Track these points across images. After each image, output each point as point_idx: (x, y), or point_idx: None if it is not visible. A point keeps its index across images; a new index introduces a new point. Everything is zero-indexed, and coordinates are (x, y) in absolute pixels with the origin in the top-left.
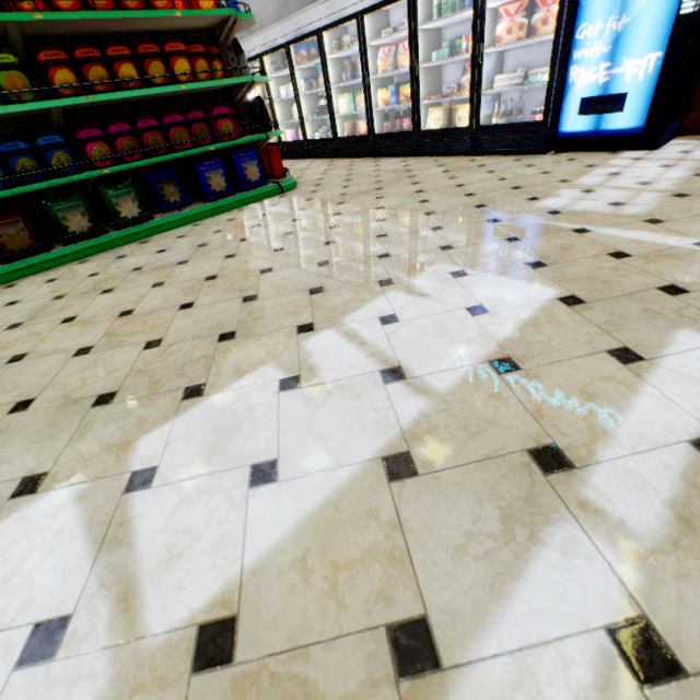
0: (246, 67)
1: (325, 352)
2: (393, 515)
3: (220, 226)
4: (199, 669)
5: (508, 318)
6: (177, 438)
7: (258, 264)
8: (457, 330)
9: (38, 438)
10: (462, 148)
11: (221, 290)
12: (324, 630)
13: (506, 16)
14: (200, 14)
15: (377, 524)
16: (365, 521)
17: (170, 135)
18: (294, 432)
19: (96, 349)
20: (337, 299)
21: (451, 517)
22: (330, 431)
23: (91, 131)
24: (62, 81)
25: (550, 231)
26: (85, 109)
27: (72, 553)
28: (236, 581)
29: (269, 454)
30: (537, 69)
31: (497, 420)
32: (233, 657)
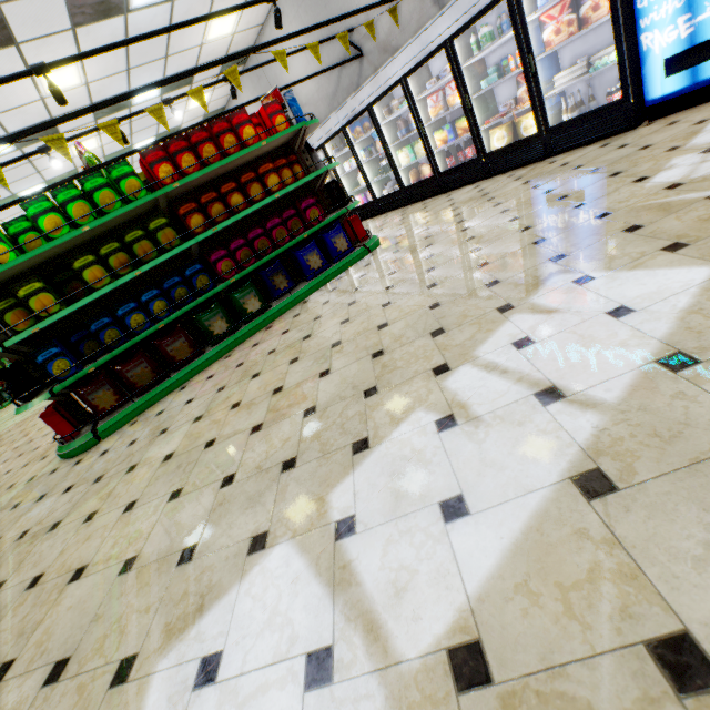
0: (320, 161)
1: (469, 388)
2: (606, 533)
3: (326, 298)
4: (463, 689)
5: (661, 312)
6: (362, 488)
7: (373, 322)
8: (605, 337)
9: (250, 504)
10: (535, 154)
11: (349, 353)
12: (574, 649)
13: (550, 21)
14: (279, 136)
15: (592, 543)
16: (577, 541)
17: (272, 236)
18: (468, 467)
19: (266, 425)
20: (461, 335)
21: (675, 528)
22: (504, 460)
23: (218, 253)
24: (196, 224)
25: (677, 207)
26: (210, 238)
27: (313, 595)
28: (466, 608)
29: (452, 490)
30: (600, 53)
31: (691, 420)
32: (491, 678)
